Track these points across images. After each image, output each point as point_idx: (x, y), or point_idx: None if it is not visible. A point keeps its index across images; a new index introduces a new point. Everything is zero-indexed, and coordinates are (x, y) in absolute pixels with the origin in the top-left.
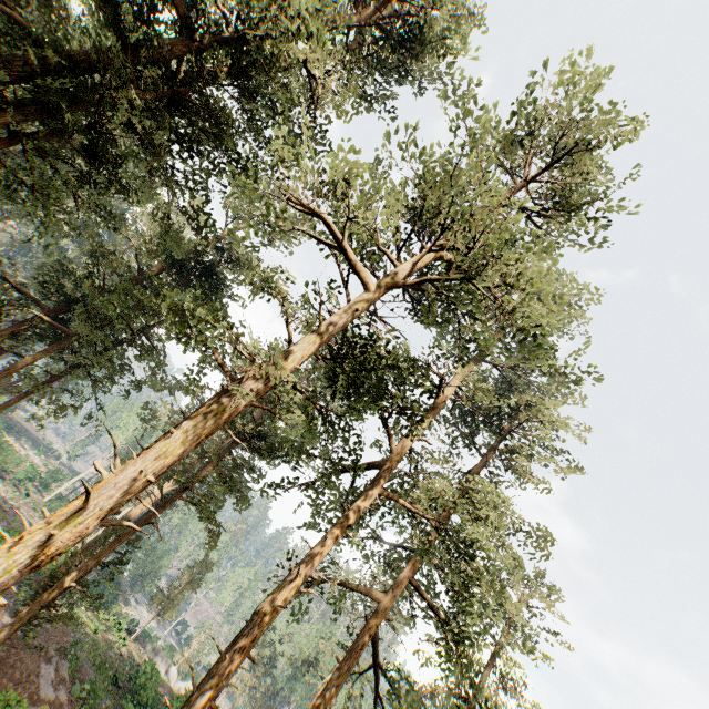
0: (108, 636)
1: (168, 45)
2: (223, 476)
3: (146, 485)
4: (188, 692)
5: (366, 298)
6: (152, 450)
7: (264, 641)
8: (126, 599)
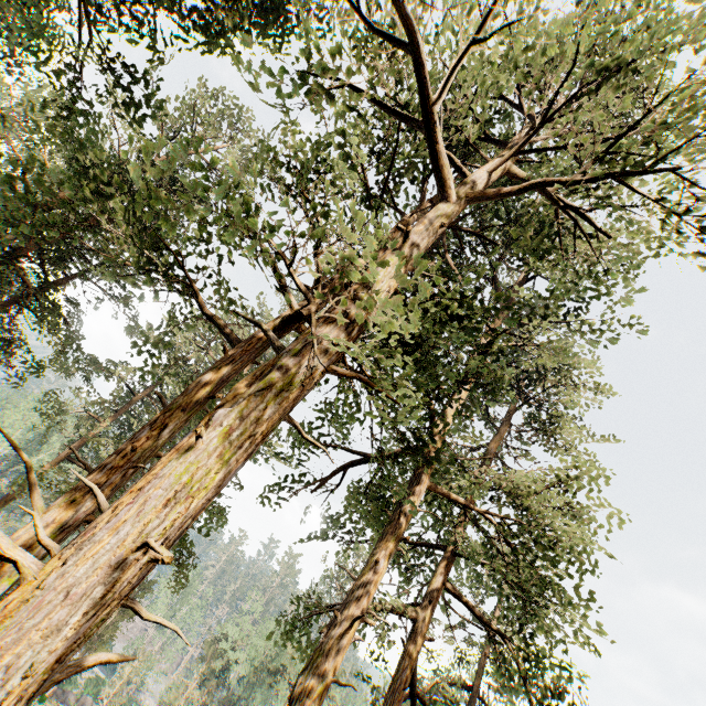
0: None
1: None
2: None
3: (146, 570)
4: None
5: (446, 211)
6: (153, 482)
7: (214, 652)
8: None
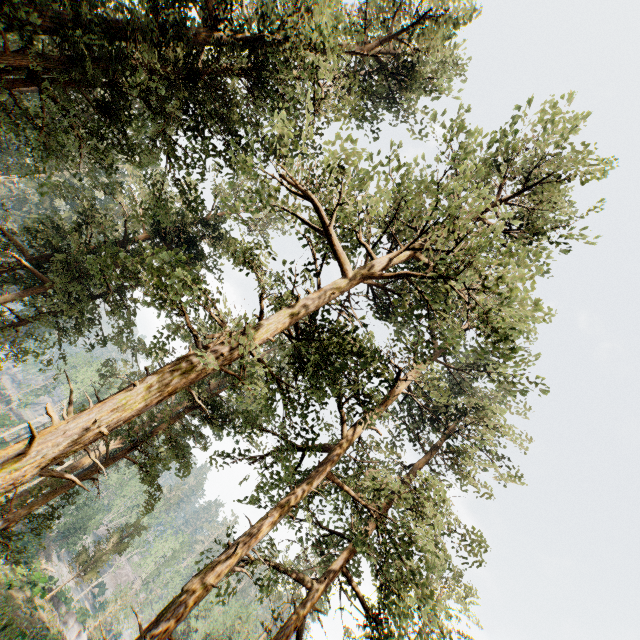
0: (22, 593)
1: (194, 32)
2: (172, 440)
3: (98, 437)
4: None
5: (341, 284)
6: (111, 400)
7: None
8: (49, 555)
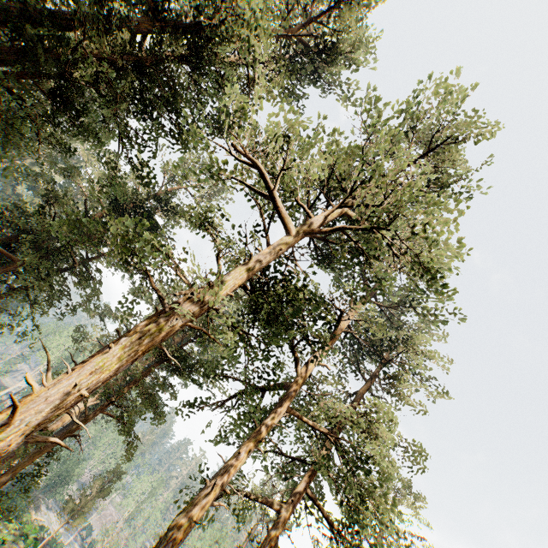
0: (15, 545)
1: (136, 22)
2: (145, 393)
3: (79, 400)
4: None
5: (287, 240)
6: (88, 364)
7: None
8: (38, 506)
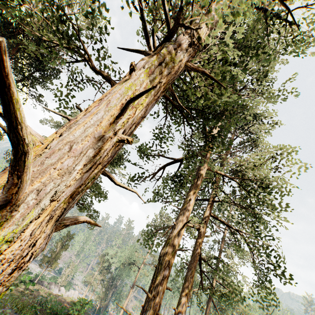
0: (19, 289)
1: None
2: None
3: (115, 152)
4: (81, 300)
5: None
6: (109, 94)
7: (103, 260)
8: None
